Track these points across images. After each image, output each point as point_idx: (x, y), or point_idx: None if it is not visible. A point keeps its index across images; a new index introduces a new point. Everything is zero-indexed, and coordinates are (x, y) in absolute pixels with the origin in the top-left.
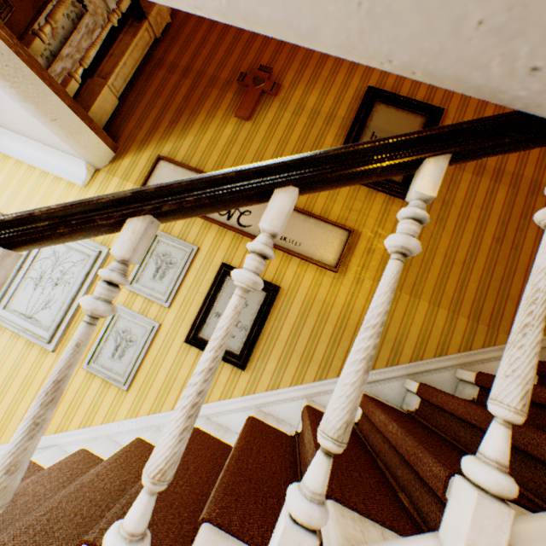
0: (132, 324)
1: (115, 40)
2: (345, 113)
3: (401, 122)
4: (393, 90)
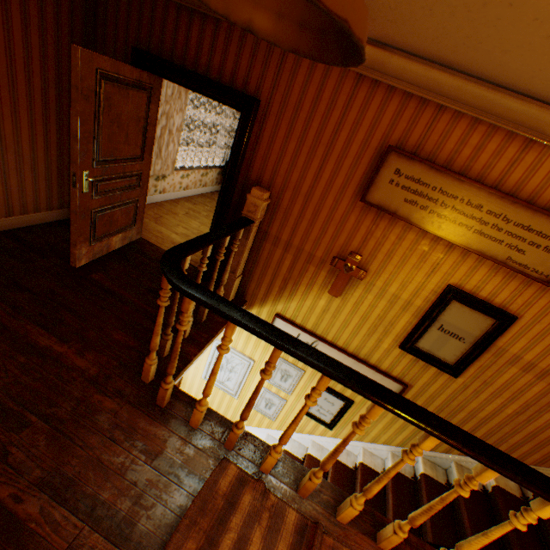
0: (272, 397)
1: (227, 212)
2: (421, 302)
3: (470, 320)
4: (474, 289)
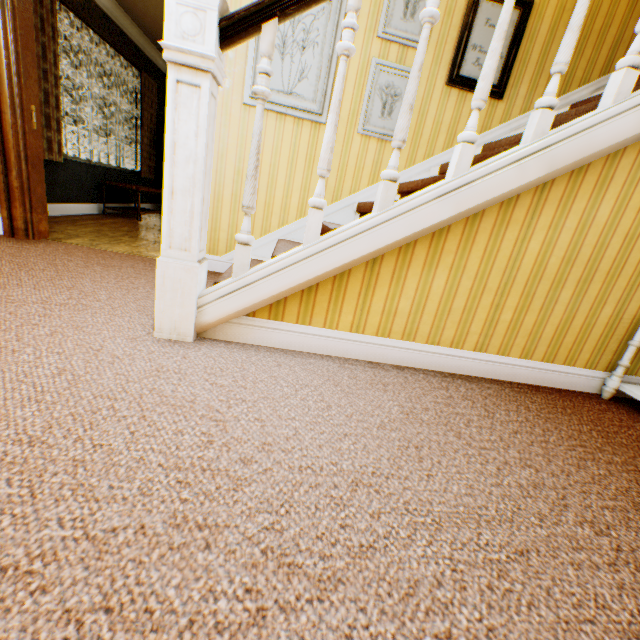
0: (393, 79)
1: None
2: None
3: None
4: None
